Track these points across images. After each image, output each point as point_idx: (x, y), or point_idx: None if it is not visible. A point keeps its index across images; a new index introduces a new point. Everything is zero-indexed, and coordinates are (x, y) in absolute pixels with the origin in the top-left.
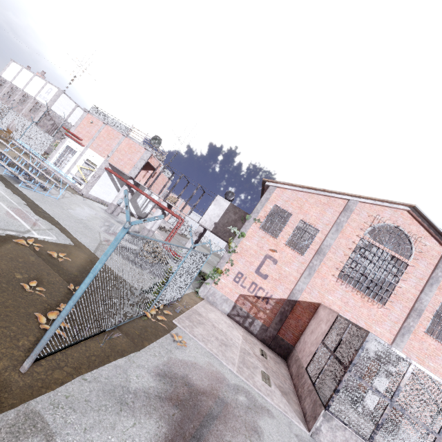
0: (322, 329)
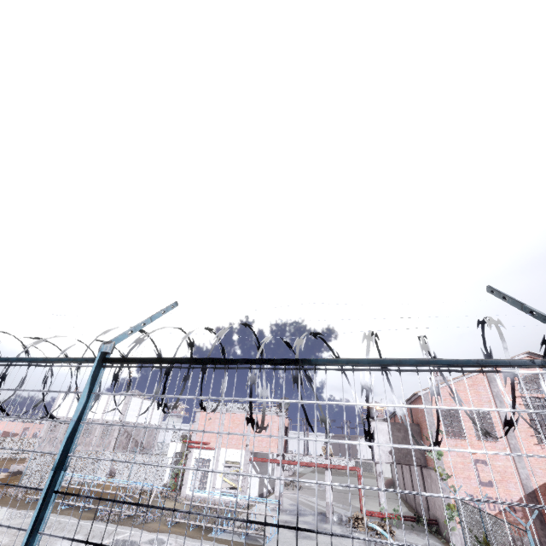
0: None
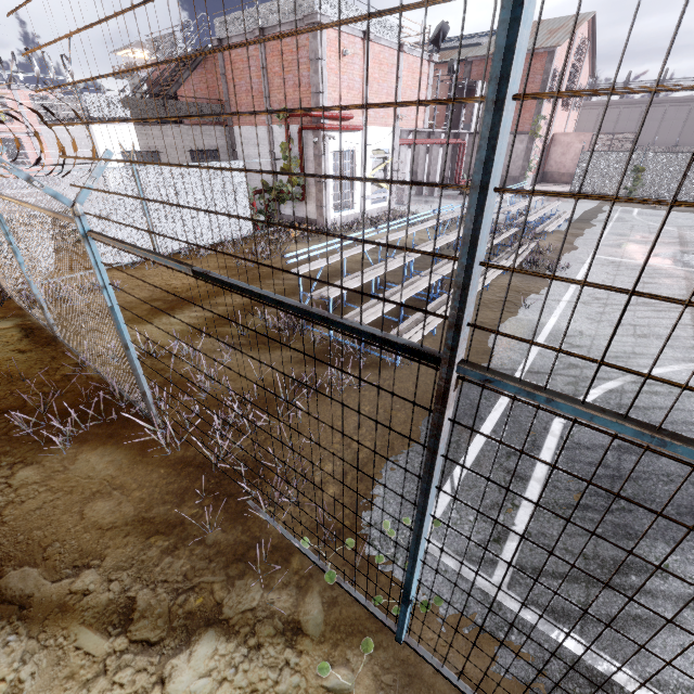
0: (578, 148)
